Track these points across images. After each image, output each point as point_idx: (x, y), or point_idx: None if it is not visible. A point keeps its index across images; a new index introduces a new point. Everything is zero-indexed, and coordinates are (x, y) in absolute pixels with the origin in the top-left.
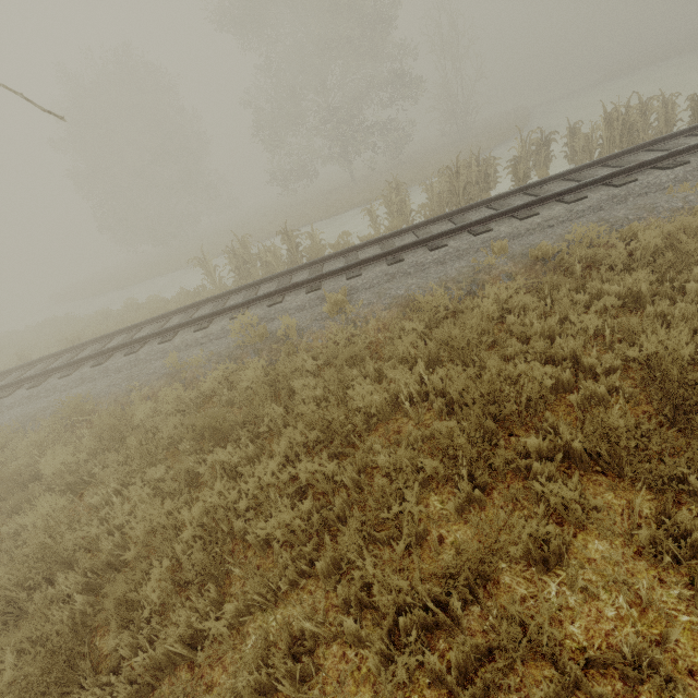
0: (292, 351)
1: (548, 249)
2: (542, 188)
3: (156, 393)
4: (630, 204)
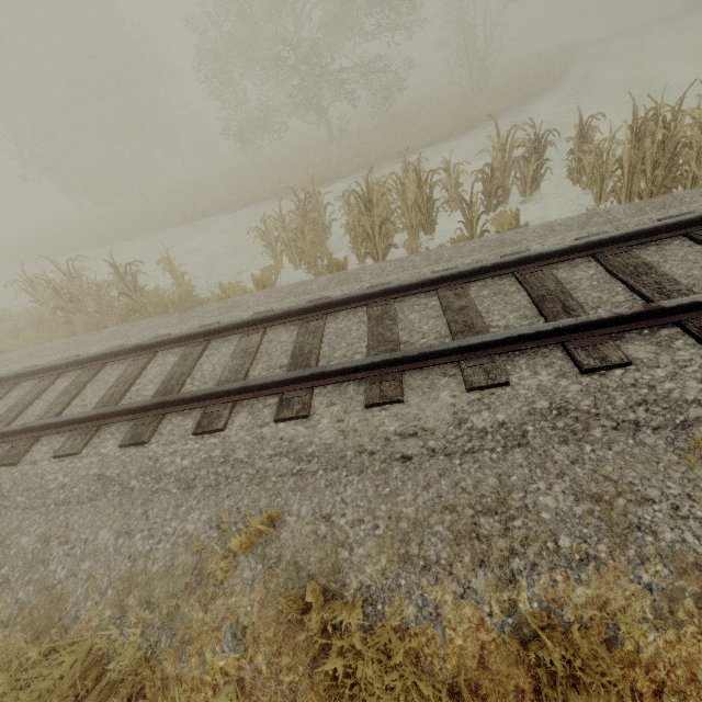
0: None
1: (318, 618)
2: (465, 288)
3: None
4: (588, 459)
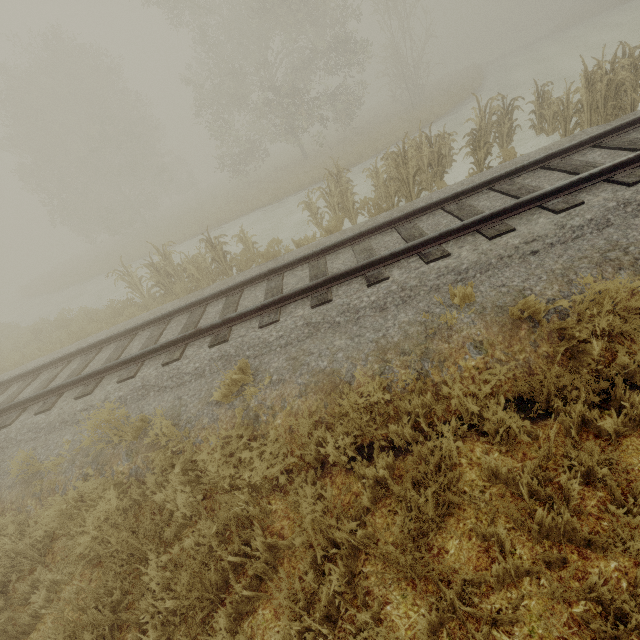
0: (169, 465)
1: (538, 307)
2: (513, 181)
3: (6, 509)
4: None
